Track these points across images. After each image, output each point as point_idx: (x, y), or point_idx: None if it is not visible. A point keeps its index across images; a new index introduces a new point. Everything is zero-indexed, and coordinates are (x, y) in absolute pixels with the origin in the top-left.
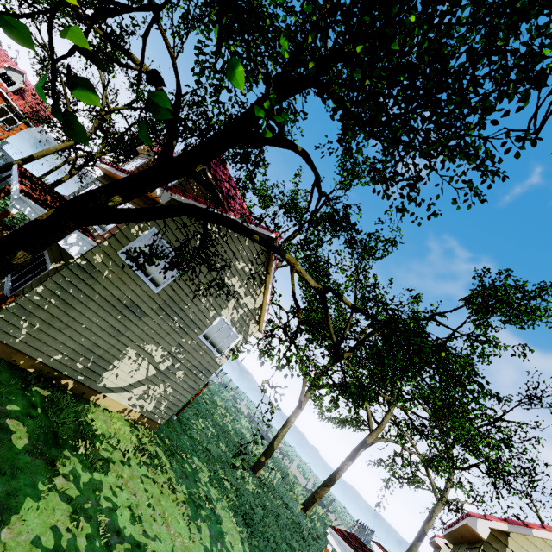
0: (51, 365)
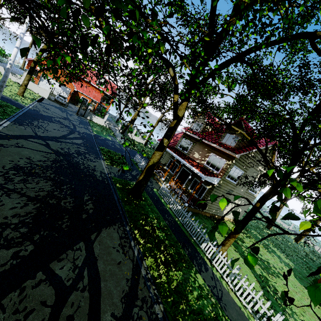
0: (212, 213)
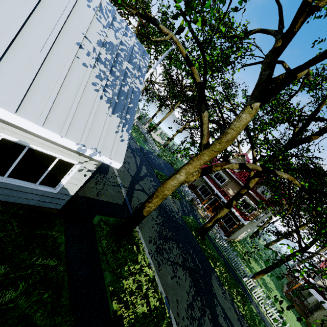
0: (232, 238)
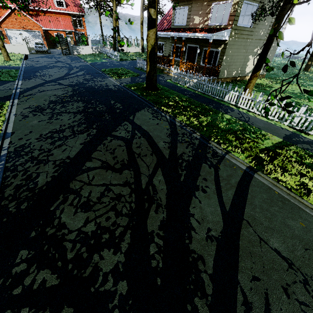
0: (233, 76)
